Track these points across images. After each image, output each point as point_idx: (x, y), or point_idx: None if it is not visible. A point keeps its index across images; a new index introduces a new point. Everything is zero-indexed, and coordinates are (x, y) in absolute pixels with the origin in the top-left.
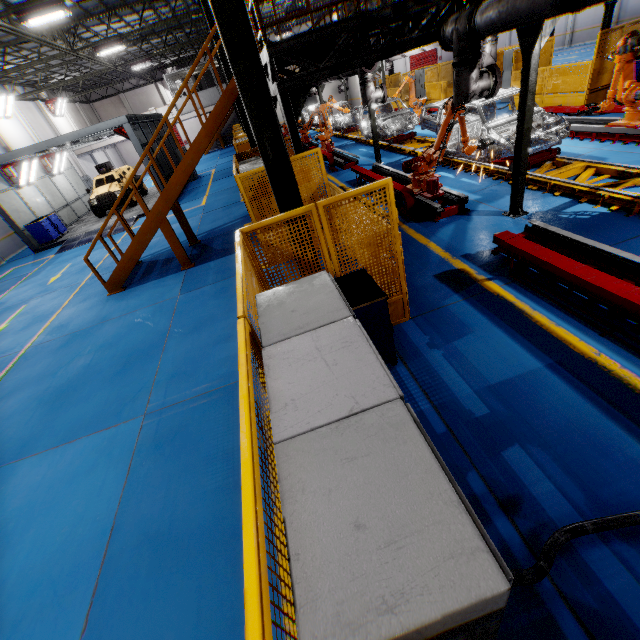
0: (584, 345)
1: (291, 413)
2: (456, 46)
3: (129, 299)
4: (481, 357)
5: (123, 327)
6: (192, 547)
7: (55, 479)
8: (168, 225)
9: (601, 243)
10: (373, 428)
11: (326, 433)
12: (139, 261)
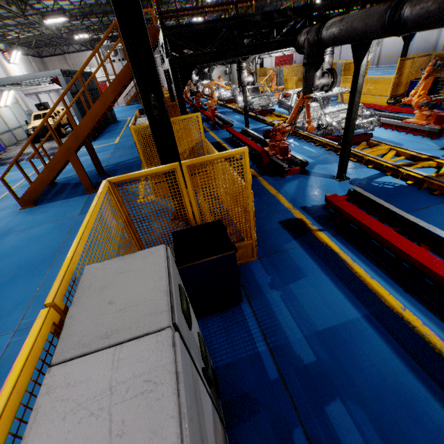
0: (393, 299)
1: None
2: (307, 50)
3: (37, 214)
4: (311, 302)
5: (24, 239)
6: None
7: None
8: (76, 158)
9: (402, 209)
10: None
11: None
12: (54, 182)
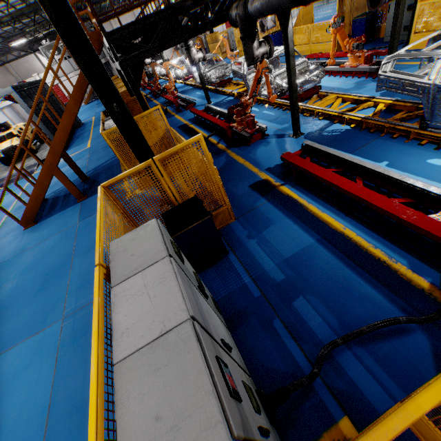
0: (337, 223)
1: (125, 339)
2: (240, 25)
3: (41, 230)
4: (279, 240)
5: (39, 253)
6: (106, 406)
7: (2, 379)
8: (60, 172)
9: (346, 151)
10: (172, 344)
11: (145, 352)
12: (45, 199)
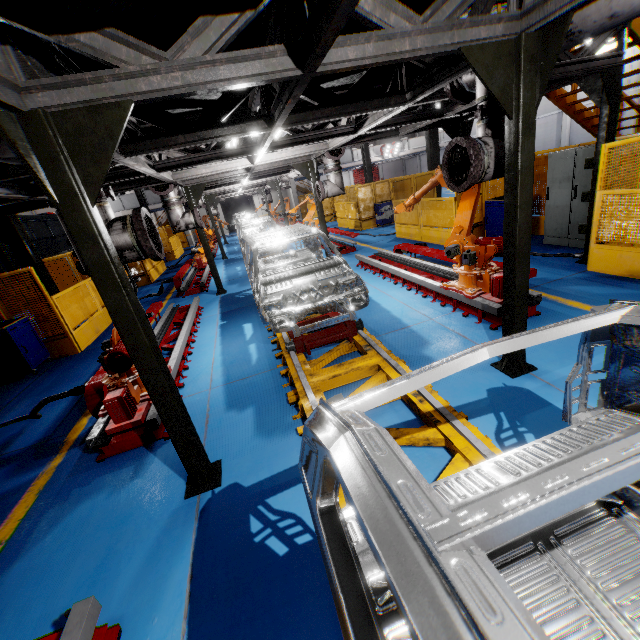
0: None
1: None
2: None
3: None
4: None
5: None
6: None
7: None
8: None
9: None
10: None
11: None
12: None
